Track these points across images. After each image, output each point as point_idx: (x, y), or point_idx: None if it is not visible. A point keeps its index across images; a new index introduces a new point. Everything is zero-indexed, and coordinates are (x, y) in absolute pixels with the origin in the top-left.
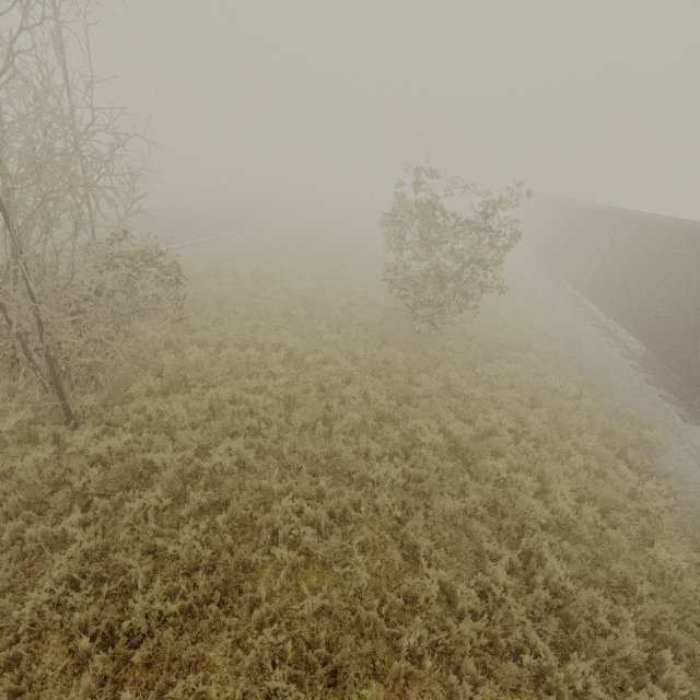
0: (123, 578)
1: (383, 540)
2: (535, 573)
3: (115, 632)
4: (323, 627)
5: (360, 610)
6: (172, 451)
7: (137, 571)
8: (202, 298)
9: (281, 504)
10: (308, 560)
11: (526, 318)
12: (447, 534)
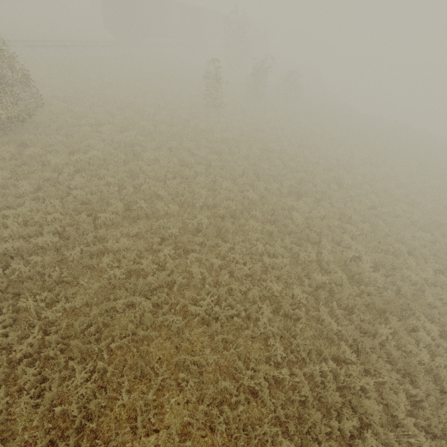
0: None
1: None
2: None
3: None
4: None
5: None
6: None
7: None
8: None
9: None
10: None
11: None
12: None
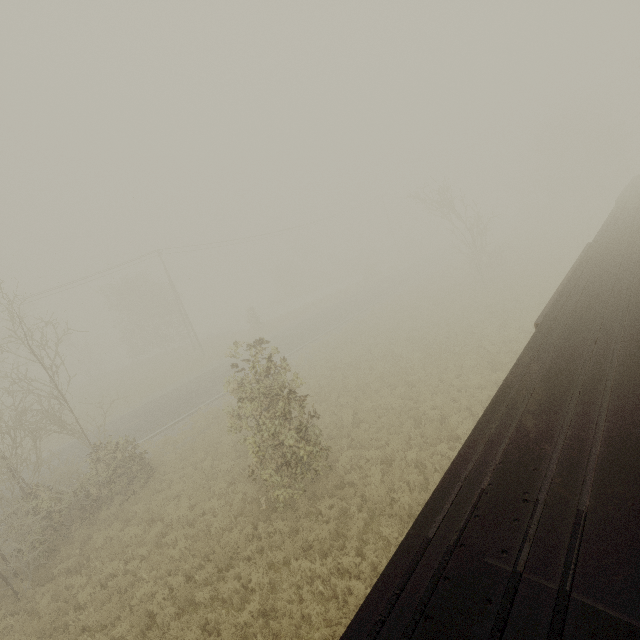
0: None
1: None
2: None
3: None
4: None
5: None
6: None
7: None
8: (169, 463)
9: None
10: None
11: None
12: None
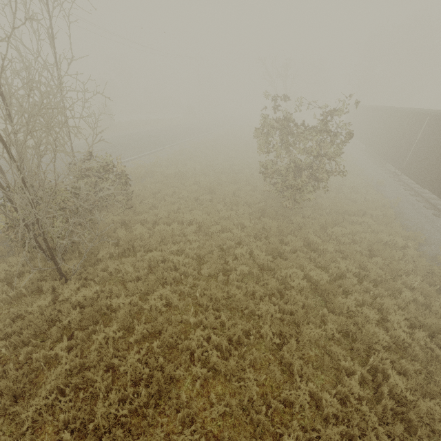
0: (91, 389)
1: (267, 359)
2: (381, 385)
3: (86, 428)
4: (226, 428)
5: (252, 413)
6: (124, 296)
7: (100, 384)
8: (143, 192)
9: (195, 335)
10: (215, 373)
11: (361, 192)
12: (313, 353)
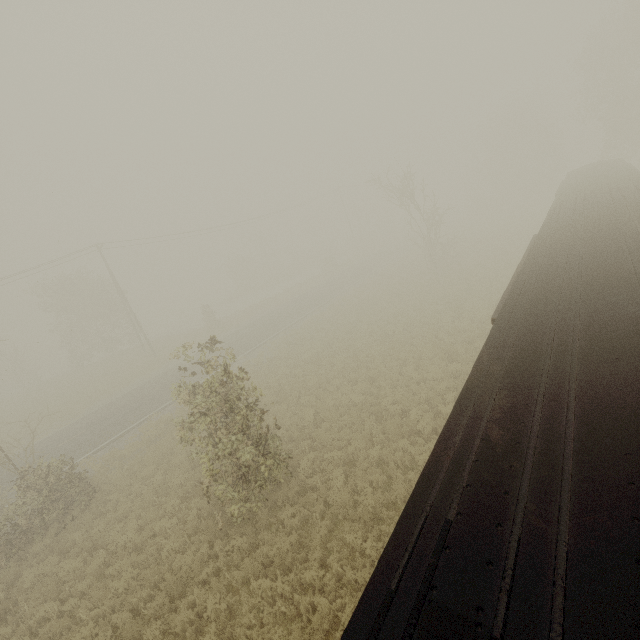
0: None
1: None
2: None
3: None
4: None
5: None
6: None
7: None
8: (114, 481)
9: None
10: None
11: None
12: None
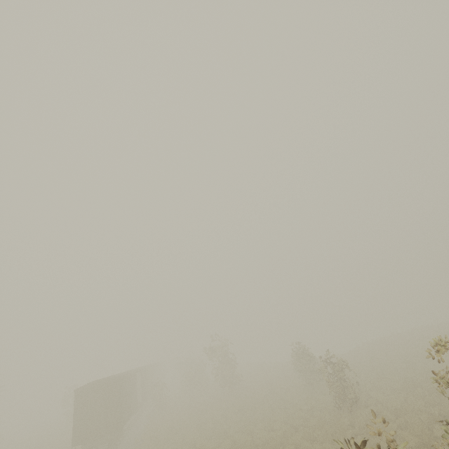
0: None
1: None
2: None
3: None
4: None
5: None
6: None
7: None
8: None
9: None
10: None
11: None
12: None
